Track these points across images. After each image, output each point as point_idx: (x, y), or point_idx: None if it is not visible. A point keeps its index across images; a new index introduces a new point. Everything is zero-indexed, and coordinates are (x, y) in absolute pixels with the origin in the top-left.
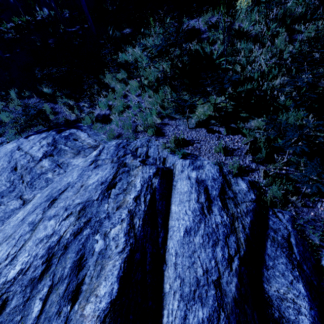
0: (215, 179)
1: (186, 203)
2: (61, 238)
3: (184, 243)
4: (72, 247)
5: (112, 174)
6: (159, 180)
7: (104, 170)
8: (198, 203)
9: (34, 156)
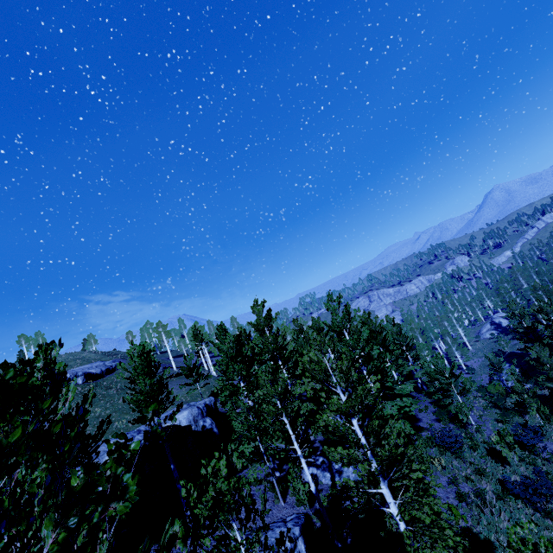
0: None
1: None
2: None
3: None
4: None
5: None
6: None
7: None
8: None
9: None
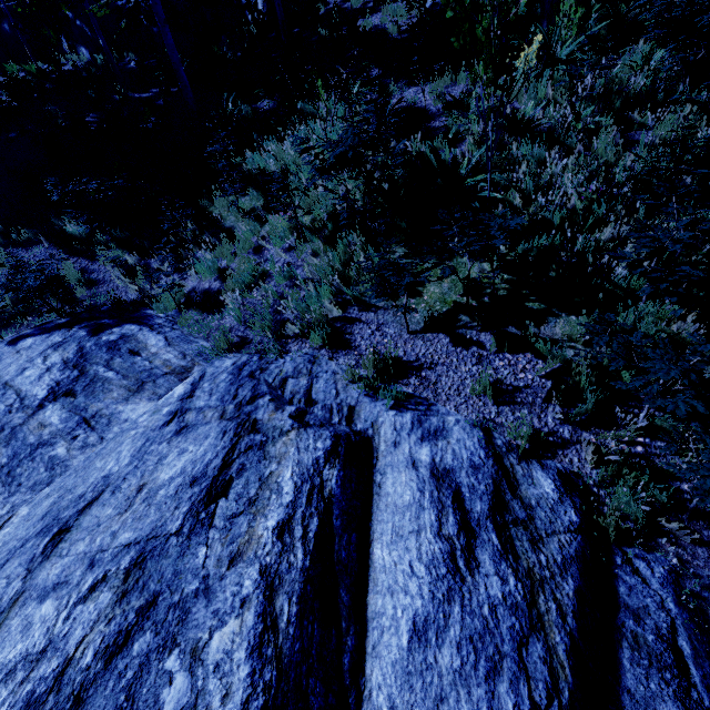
0: (478, 467)
1: (409, 539)
2: (66, 667)
3: (412, 672)
4: (95, 701)
5: (220, 453)
6: (341, 471)
7: (201, 440)
8: (441, 540)
9: (25, 395)
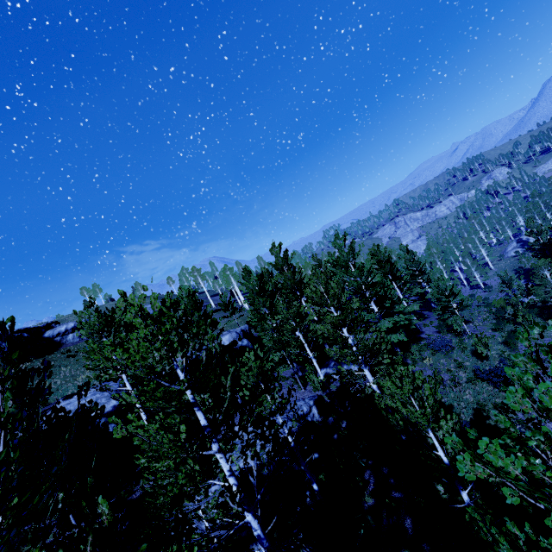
0: None
1: None
2: None
3: None
4: None
5: None
6: None
7: None
8: None
9: None
